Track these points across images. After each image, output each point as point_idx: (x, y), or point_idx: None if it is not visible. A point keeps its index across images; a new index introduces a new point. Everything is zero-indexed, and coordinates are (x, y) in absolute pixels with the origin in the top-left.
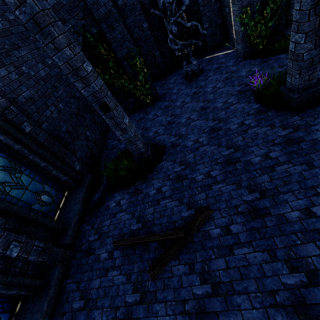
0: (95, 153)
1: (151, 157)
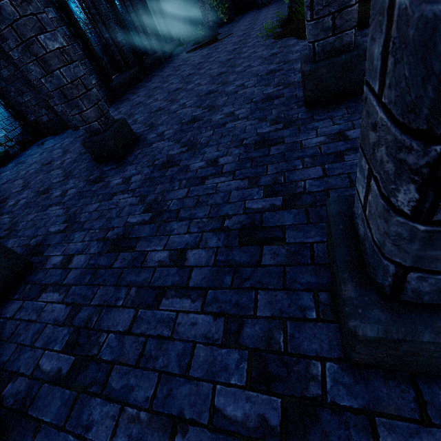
0: (181, 41)
1: (215, 30)
